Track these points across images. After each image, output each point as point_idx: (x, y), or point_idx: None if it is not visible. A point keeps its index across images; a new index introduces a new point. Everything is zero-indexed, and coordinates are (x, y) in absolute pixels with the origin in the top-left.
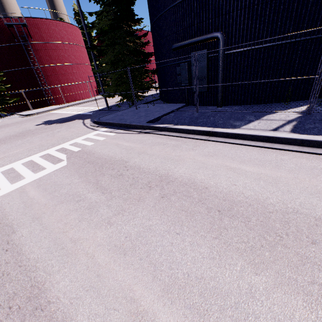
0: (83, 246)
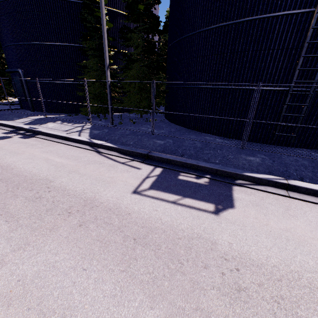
0: None
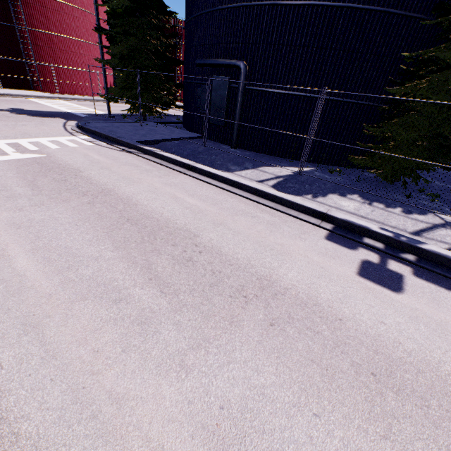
0: None
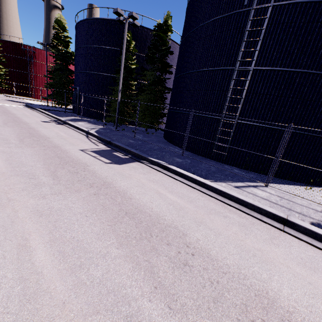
0: None
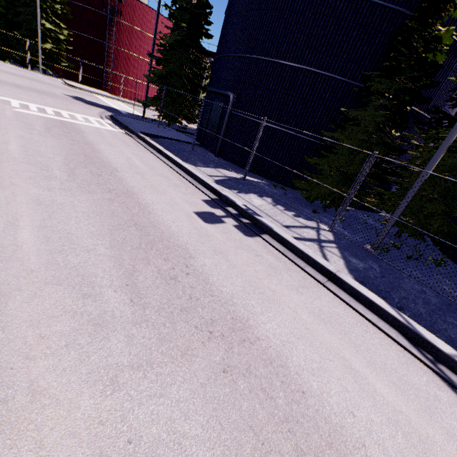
0: (9, 131)
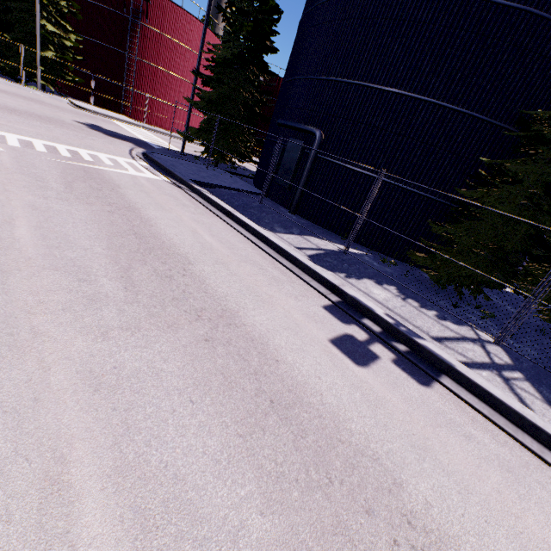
0: (10, 195)
